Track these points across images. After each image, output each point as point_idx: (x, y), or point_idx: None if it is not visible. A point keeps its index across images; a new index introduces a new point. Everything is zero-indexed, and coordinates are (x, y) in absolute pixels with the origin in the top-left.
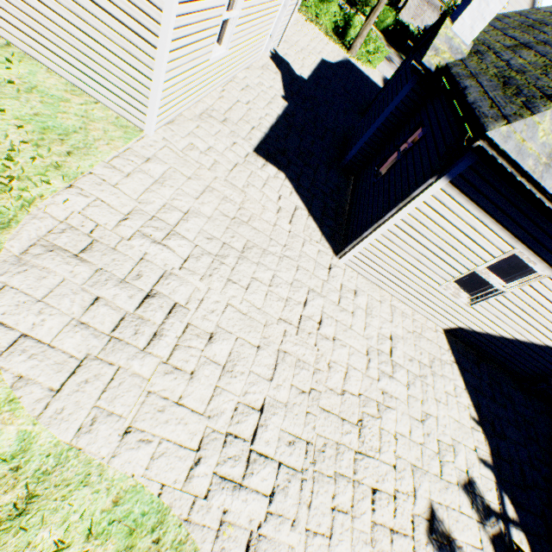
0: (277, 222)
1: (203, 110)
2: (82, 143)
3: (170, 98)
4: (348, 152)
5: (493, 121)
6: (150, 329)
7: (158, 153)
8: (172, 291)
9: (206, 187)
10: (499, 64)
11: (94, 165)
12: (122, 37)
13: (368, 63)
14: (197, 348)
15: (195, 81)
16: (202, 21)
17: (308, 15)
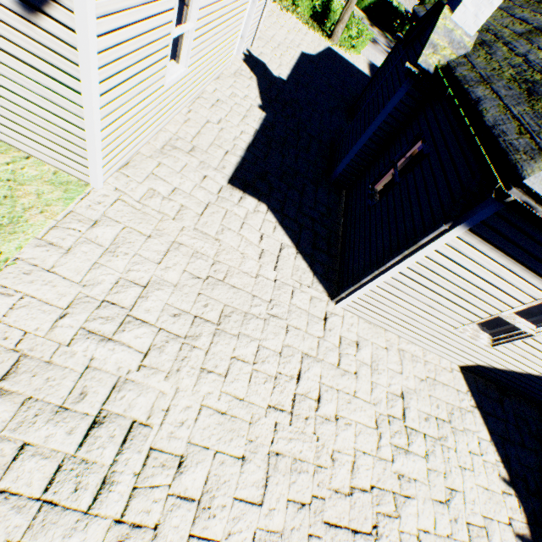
0: (259, 272)
1: (166, 141)
2: (7, 218)
3: (117, 142)
4: (337, 164)
5: (529, 158)
6: (98, 473)
7: (108, 211)
8: (128, 406)
9: (171, 244)
10: (515, 60)
11: (23, 245)
12: (37, 83)
13: (352, 49)
14: (163, 484)
15: (149, 113)
16: (142, 48)
17: (283, 3)
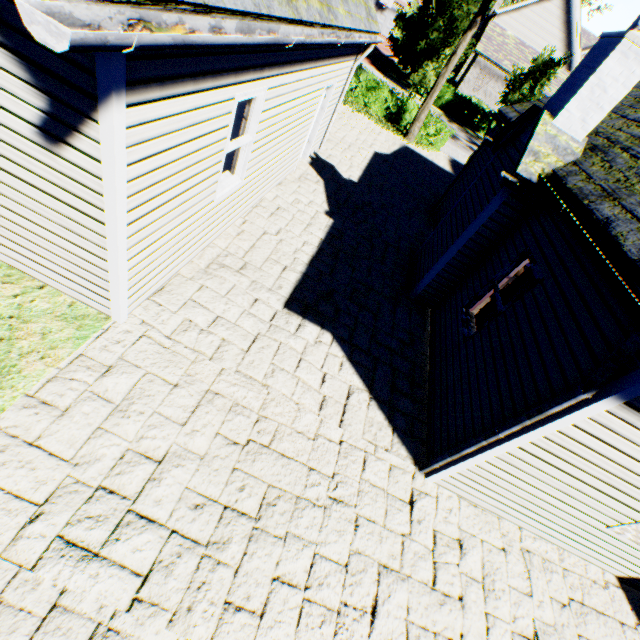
0: (319, 430)
1: (213, 258)
2: None
3: (149, 268)
4: (420, 278)
5: None
6: None
7: (128, 352)
8: None
9: (203, 394)
10: None
11: (6, 406)
12: (57, 212)
13: (430, 146)
14: None
15: (193, 231)
16: (187, 168)
17: (355, 105)
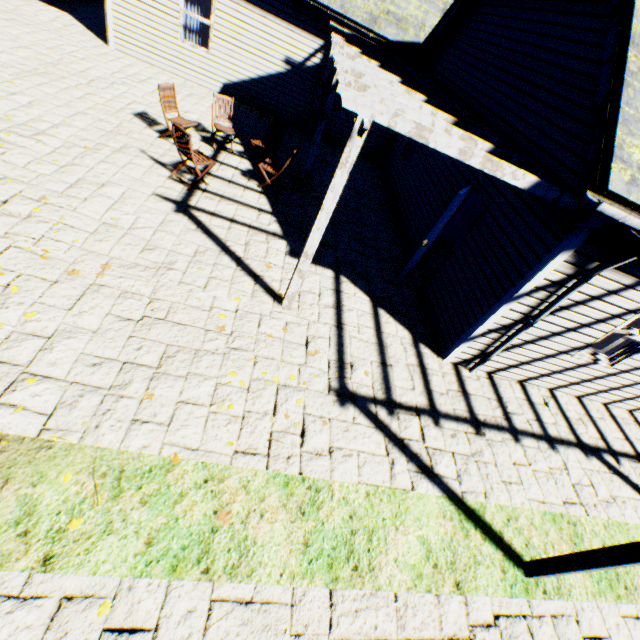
0: (49, 23)
1: None
2: None
3: None
4: None
5: None
6: None
7: None
8: None
9: None
10: None
11: None
12: None
13: None
14: None
15: None
16: None
17: None
